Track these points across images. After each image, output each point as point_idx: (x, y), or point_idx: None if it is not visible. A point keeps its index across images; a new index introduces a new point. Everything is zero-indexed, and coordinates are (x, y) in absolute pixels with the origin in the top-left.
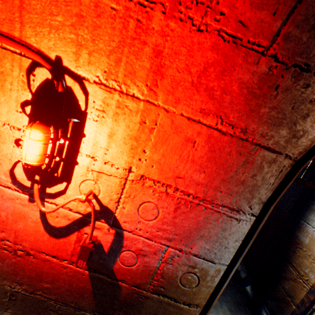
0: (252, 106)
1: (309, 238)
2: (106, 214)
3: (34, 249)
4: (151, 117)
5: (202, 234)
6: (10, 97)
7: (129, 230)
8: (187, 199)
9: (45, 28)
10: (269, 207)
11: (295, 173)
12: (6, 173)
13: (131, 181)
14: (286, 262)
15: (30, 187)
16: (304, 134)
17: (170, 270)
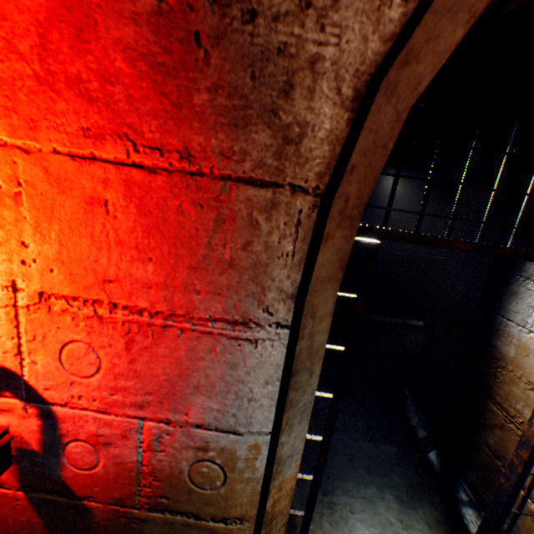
0: (174, 96)
1: (515, 347)
2: (10, 382)
3: None
4: (6, 172)
5: (195, 383)
6: None
7: (62, 402)
8: (142, 321)
9: None
10: (303, 304)
11: (325, 220)
12: None
13: (27, 309)
14: (485, 397)
15: None
16: (304, 130)
17: (166, 464)
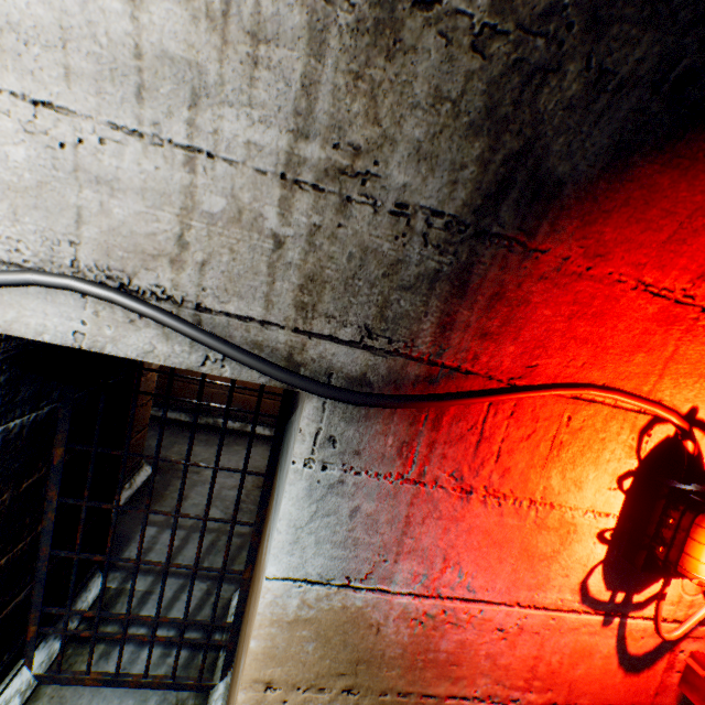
0: None
1: None
2: None
3: (594, 704)
4: None
5: None
6: (602, 470)
7: None
8: None
9: (689, 378)
10: None
11: None
12: (572, 587)
13: None
14: None
15: (607, 600)
16: None
17: None
